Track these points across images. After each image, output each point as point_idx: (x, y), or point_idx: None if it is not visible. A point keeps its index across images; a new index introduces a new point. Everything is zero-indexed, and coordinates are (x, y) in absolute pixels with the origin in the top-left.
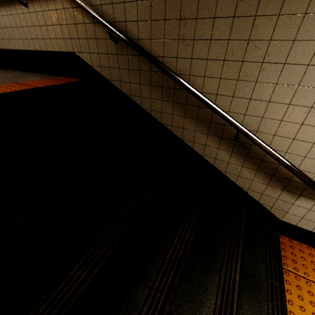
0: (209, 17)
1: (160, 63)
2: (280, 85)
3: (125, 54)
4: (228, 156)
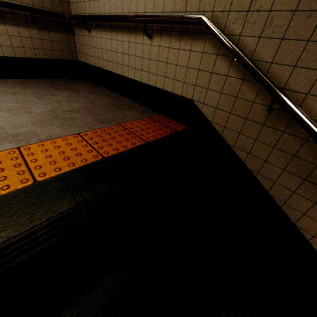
0: None
1: None
2: None
3: (278, 129)
4: None
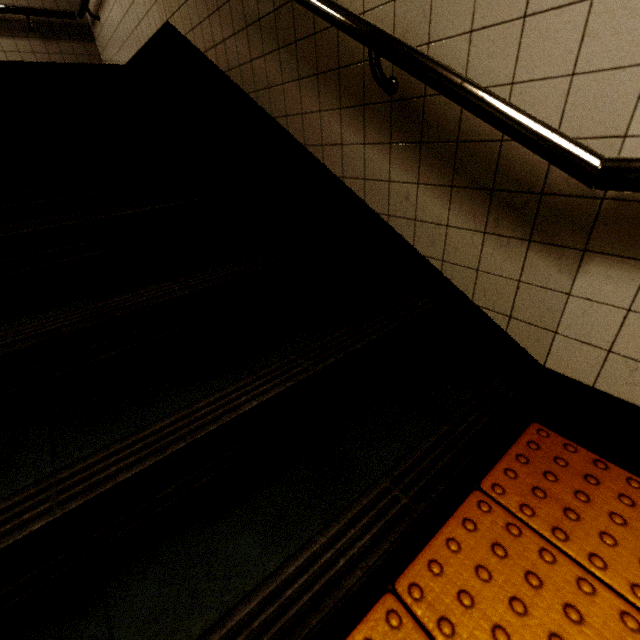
0: None
1: None
2: None
3: None
4: (385, 161)
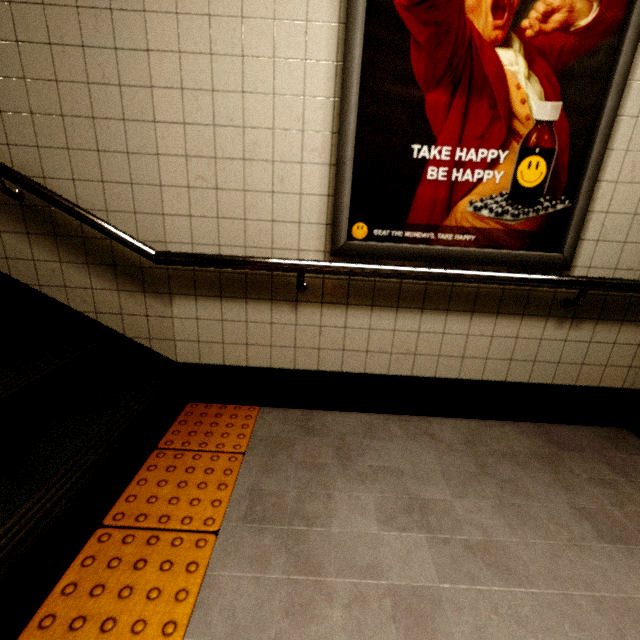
0: None
1: None
2: (31, 81)
3: None
4: (26, 246)
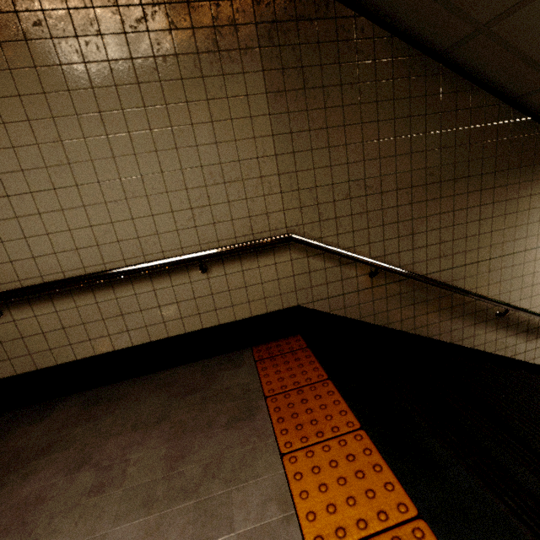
0: (462, 238)
1: (439, 282)
2: (514, 266)
3: (382, 285)
4: (494, 335)
